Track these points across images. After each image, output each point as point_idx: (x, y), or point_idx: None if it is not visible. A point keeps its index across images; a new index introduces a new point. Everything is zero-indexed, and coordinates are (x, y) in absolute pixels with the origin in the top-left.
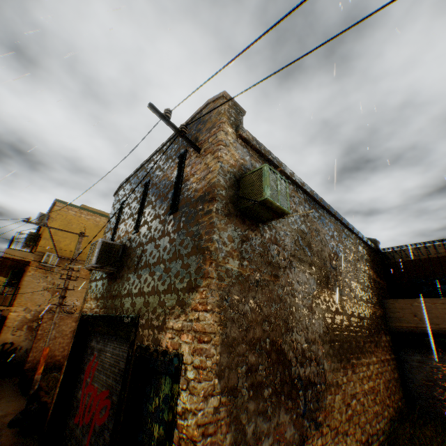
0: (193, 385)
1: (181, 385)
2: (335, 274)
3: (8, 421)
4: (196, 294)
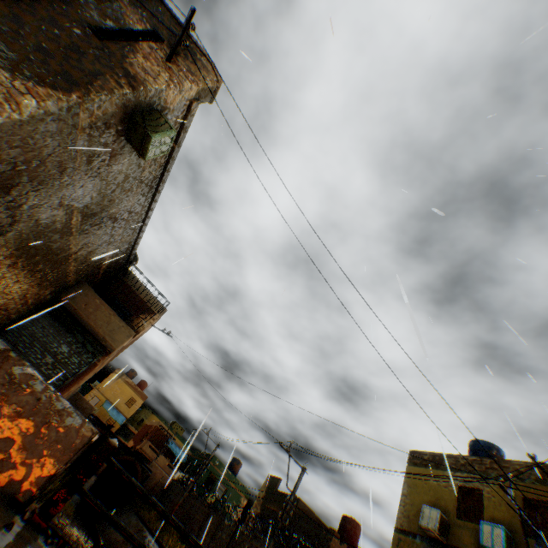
0: None
1: None
2: (98, 224)
3: None
4: (43, 87)
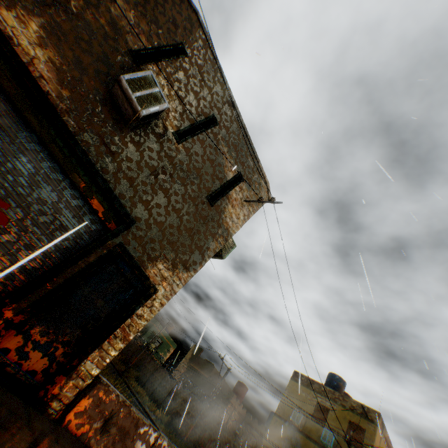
0: (155, 310)
1: (147, 303)
2: None
3: None
4: (185, 272)
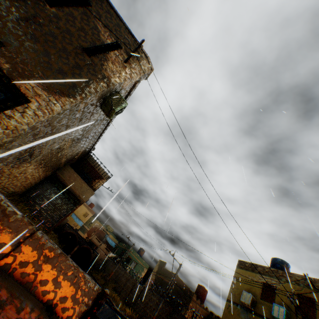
0: (27, 116)
1: (18, 108)
2: (79, 141)
3: None
4: (63, 96)
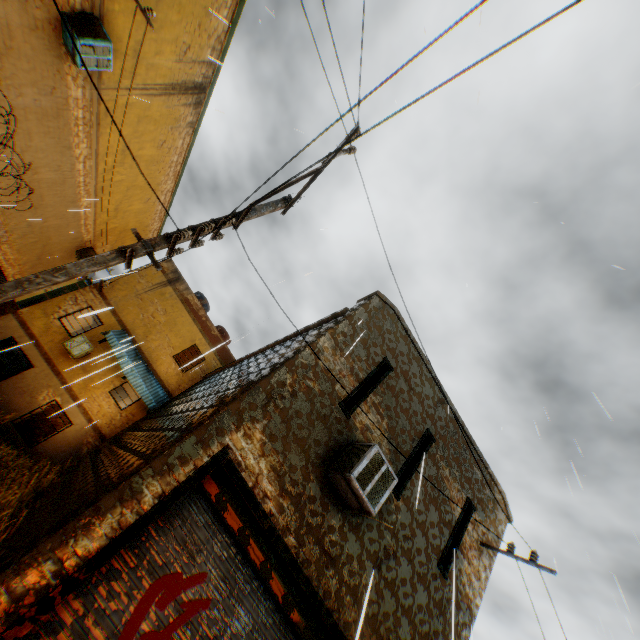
0: None
1: None
2: None
3: None
4: None
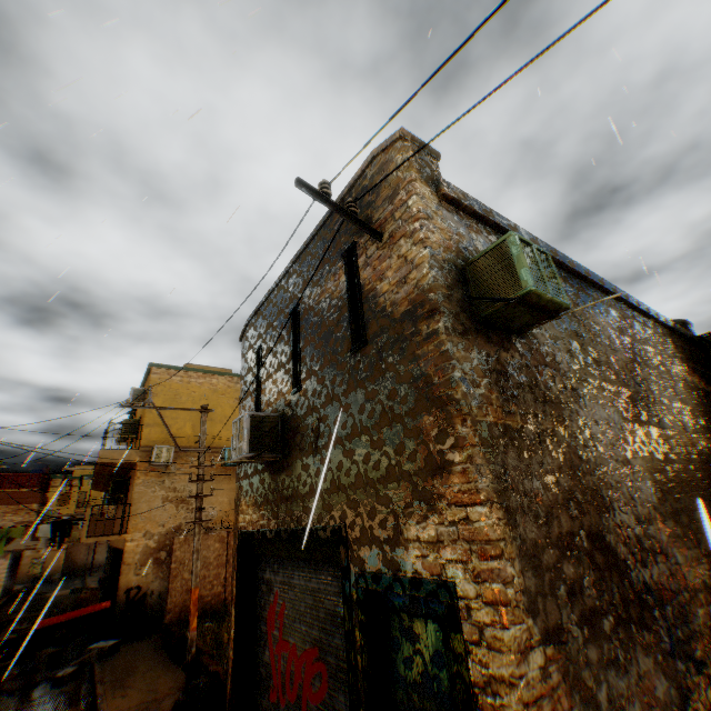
0: (493, 635)
1: (467, 634)
2: (643, 394)
3: (167, 706)
4: (449, 477)
